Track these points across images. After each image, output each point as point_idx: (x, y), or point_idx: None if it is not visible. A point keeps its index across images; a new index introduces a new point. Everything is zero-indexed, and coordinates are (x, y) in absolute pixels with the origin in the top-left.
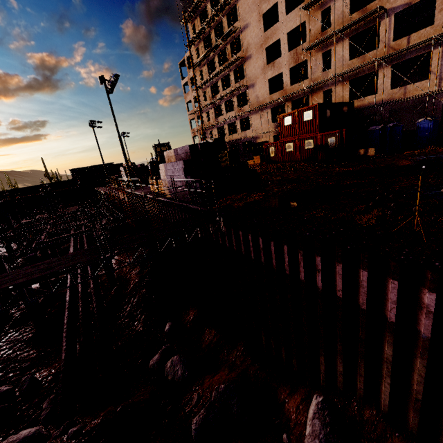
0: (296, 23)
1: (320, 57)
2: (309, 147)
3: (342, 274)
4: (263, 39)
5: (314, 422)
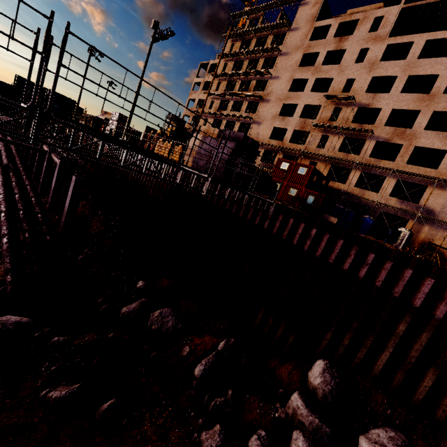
0: (314, 102)
1: (320, 136)
2: (291, 194)
3: (389, 269)
4: (285, 96)
5: (325, 375)
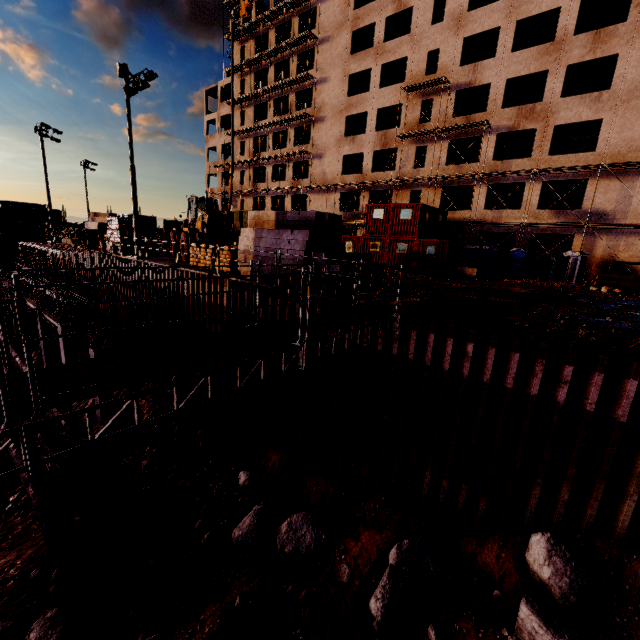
0: (391, 102)
1: (414, 151)
2: (401, 252)
3: (601, 385)
4: (345, 105)
5: (554, 560)
